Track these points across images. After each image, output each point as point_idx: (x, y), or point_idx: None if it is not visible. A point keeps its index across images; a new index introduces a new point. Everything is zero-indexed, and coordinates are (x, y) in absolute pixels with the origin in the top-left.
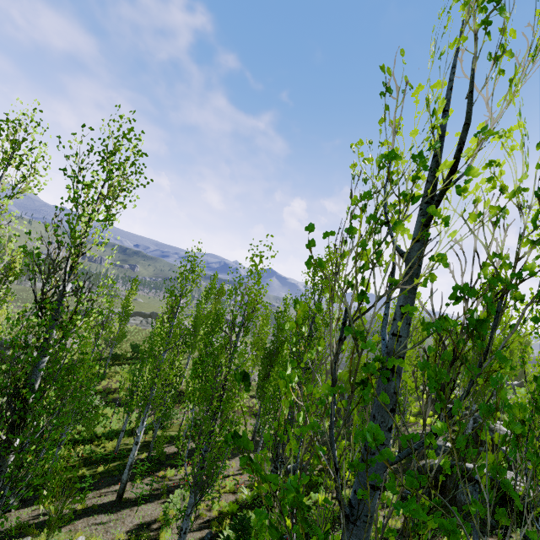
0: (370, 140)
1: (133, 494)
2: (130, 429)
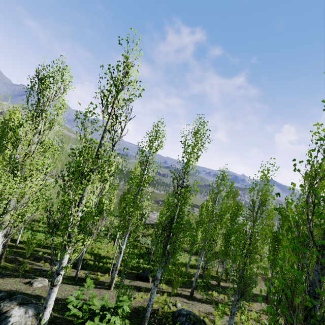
0: (322, 124)
1: (197, 296)
2: (190, 264)
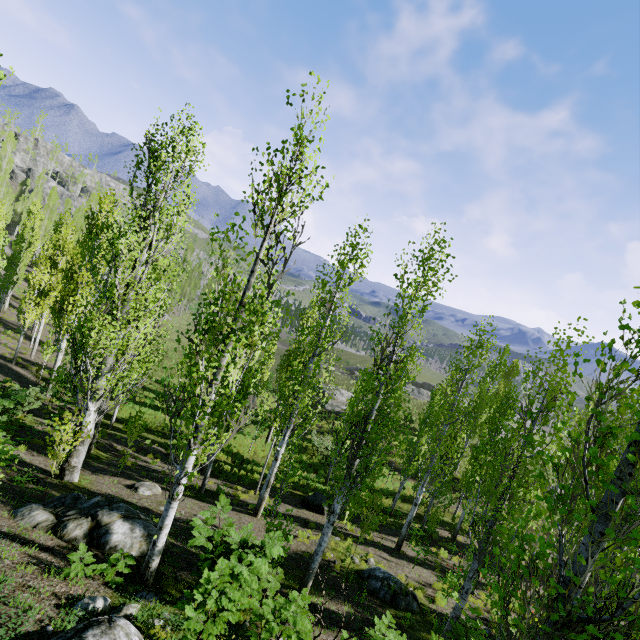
0: None
1: (409, 552)
2: (403, 495)
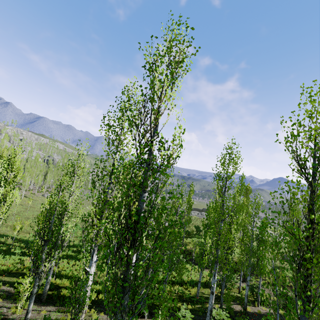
0: None
1: None
2: (203, 282)
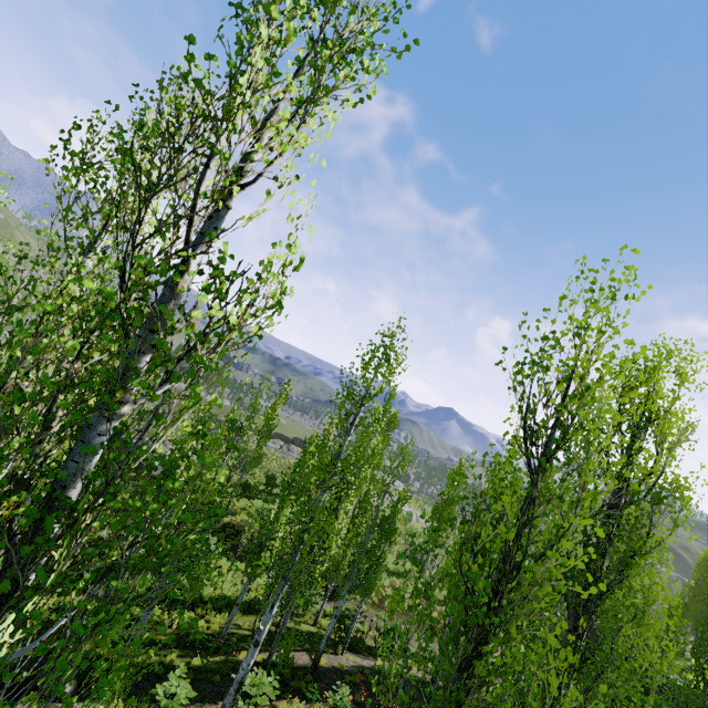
0: None
1: None
2: (246, 602)
